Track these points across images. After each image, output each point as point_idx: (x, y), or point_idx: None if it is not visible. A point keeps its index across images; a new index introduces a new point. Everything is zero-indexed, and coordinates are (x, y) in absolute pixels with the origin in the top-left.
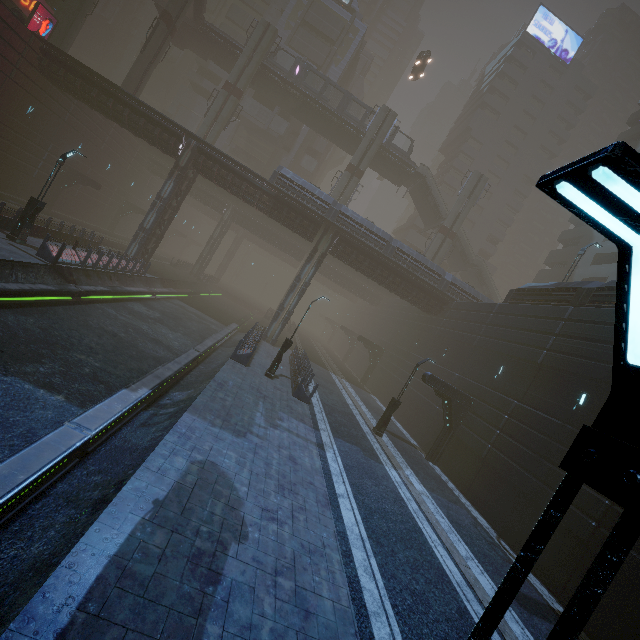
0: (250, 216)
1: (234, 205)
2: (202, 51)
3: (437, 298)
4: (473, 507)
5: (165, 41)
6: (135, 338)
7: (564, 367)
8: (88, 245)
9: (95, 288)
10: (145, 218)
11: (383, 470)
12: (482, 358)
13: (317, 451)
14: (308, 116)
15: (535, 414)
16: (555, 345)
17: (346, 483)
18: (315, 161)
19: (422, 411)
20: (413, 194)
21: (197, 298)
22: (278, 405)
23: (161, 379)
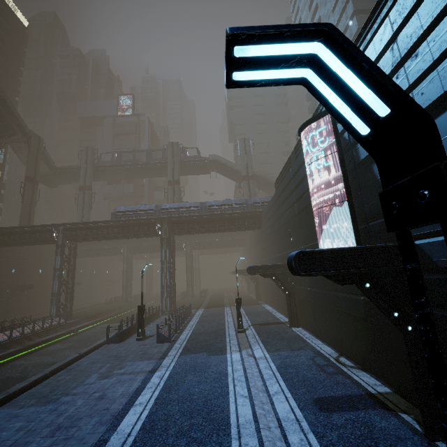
0: (138, 244)
1: (126, 245)
2: (66, 181)
3: (252, 217)
4: (323, 343)
5: (34, 189)
6: (29, 372)
7: (303, 205)
8: (1, 327)
9: (4, 353)
10: (52, 287)
11: (221, 359)
12: (283, 234)
13: (144, 377)
14: (136, 174)
15: (310, 247)
16: (296, 196)
17: (157, 390)
18: (162, 192)
19: (282, 294)
20: (219, 172)
21: (125, 315)
22: (130, 358)
23: (8, 393)
